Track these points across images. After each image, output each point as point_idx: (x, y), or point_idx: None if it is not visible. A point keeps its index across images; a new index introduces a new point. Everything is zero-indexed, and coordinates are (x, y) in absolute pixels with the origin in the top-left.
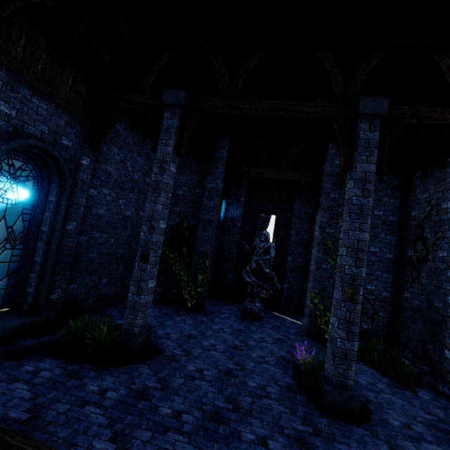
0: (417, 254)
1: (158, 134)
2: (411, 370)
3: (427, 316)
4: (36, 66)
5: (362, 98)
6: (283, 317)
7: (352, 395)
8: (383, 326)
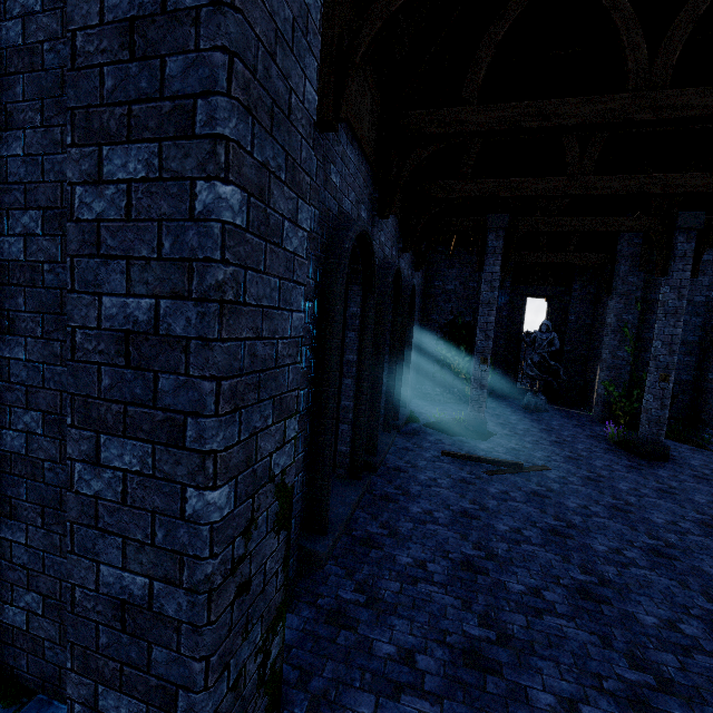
0: None
1: (482, 255)
2: (710, 442)
3: None
4: None
5: (681, 214)
6: (565, 409)
7: (663, 446)
8: (682, 409)
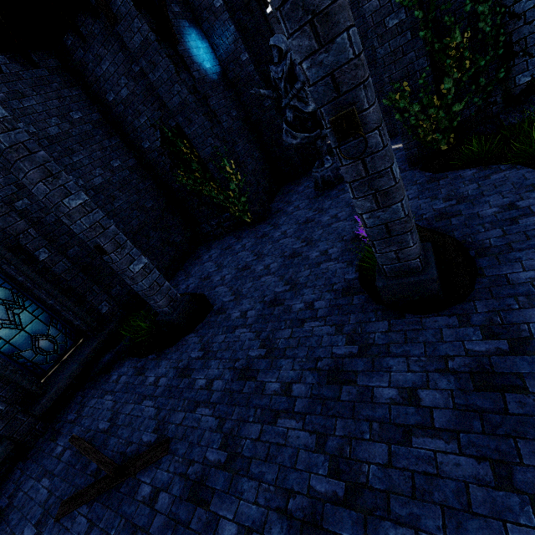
0: None
1: None
2: None
3: None
4: None
5: None
6: None
7: (420, 280)
8: None
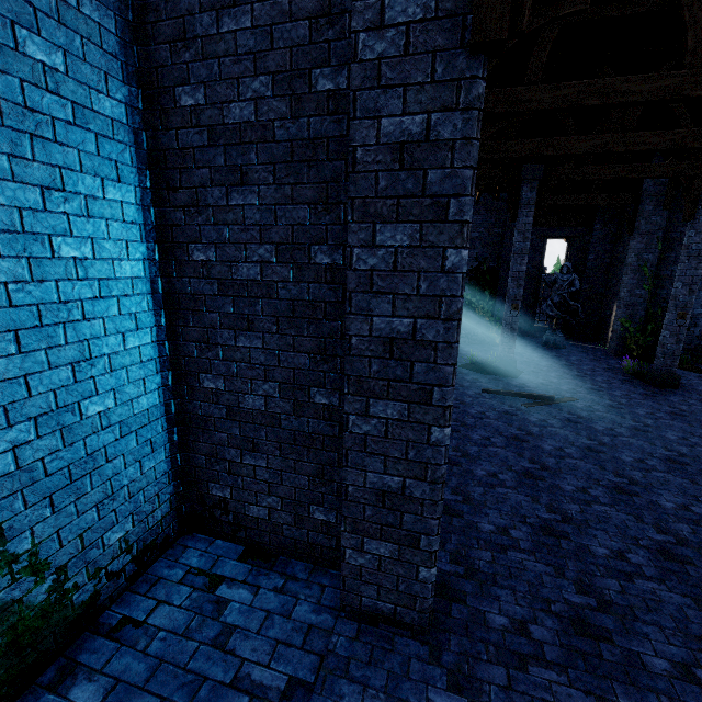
0: None
1: (516, 206)
2: None
3: None
4: None
5: None
6: (580, 345)
7: (675, 376)
8: (692, 340)
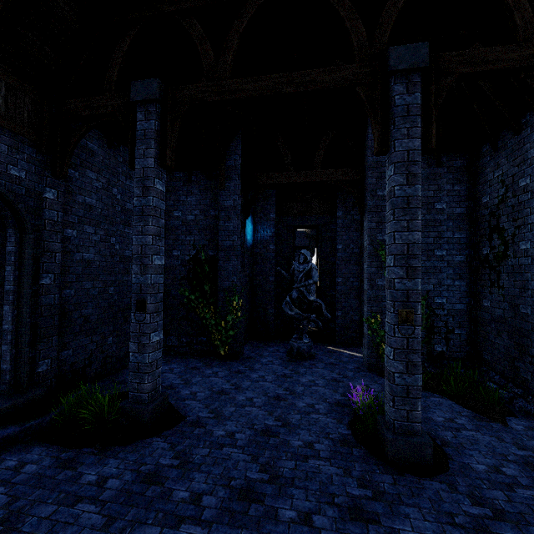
0: (494, 251)
1: (134, 144)
2: (499, 395)
3: (513, 326)
4: None
5: (392, 48)
6: (339, 351)
7: (421, 441)
8: (461, 346)
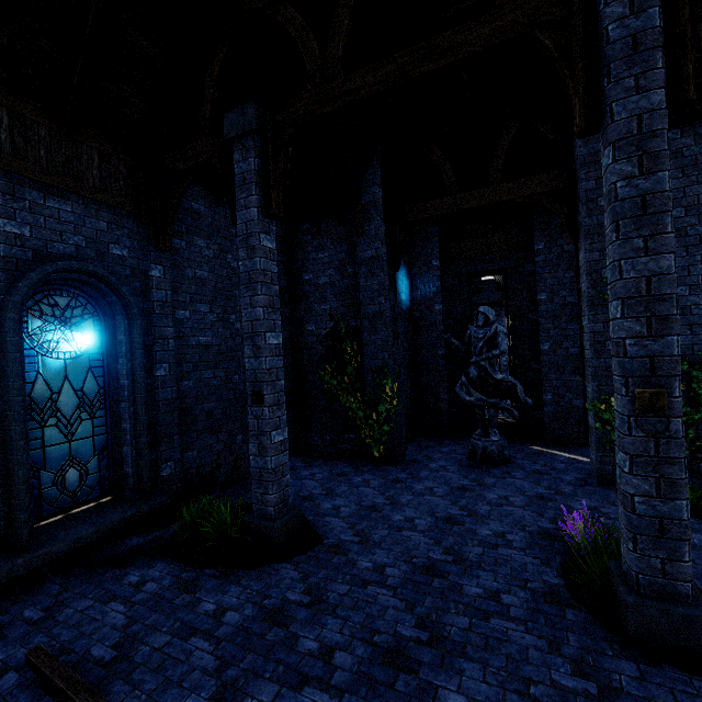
0: None
1: (234, 194)
2: None
3: None
4: (36, 153)
5: None
6: (550, 453)
7: (692, 614)
8: None
